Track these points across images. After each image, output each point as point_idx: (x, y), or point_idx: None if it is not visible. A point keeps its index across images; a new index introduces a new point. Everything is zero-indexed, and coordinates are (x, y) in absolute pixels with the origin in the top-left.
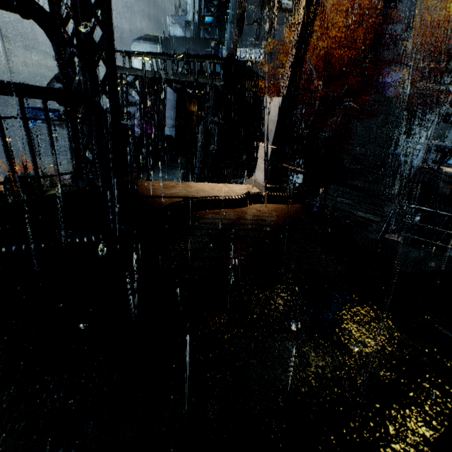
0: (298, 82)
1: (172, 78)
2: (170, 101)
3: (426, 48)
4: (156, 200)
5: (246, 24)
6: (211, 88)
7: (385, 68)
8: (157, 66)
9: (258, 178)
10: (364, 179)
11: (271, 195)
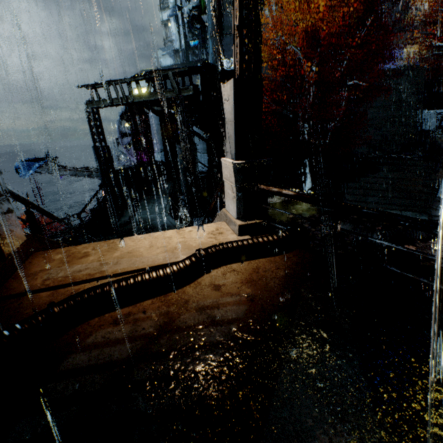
0: (257, 49)
1: (139, 100)
2: (154, 125)
3: (434, 4)
4: (23, 301)
5: (226, 34)
6: (180, 101)
7: (387, 39)
8: (121, 92)
9: (229, 211)
10: (390, 169)
11: (243, 245)
